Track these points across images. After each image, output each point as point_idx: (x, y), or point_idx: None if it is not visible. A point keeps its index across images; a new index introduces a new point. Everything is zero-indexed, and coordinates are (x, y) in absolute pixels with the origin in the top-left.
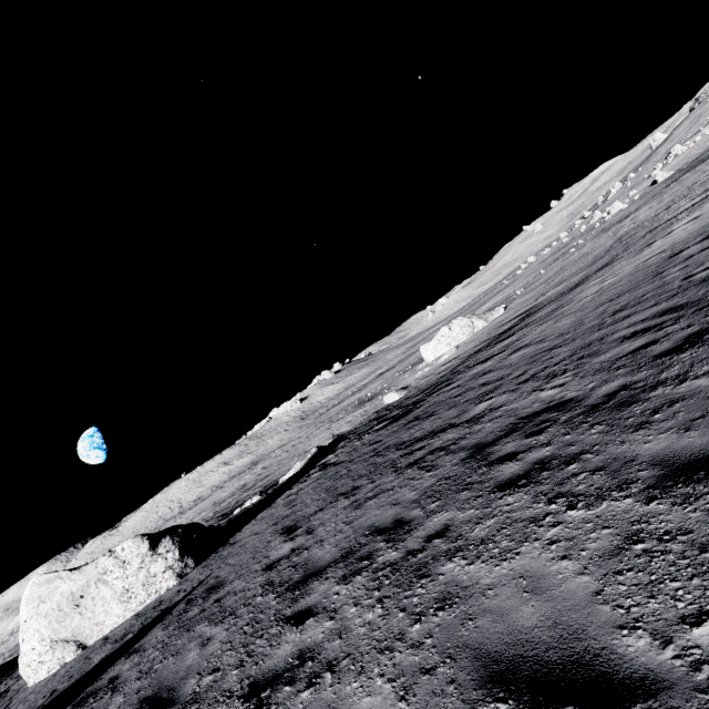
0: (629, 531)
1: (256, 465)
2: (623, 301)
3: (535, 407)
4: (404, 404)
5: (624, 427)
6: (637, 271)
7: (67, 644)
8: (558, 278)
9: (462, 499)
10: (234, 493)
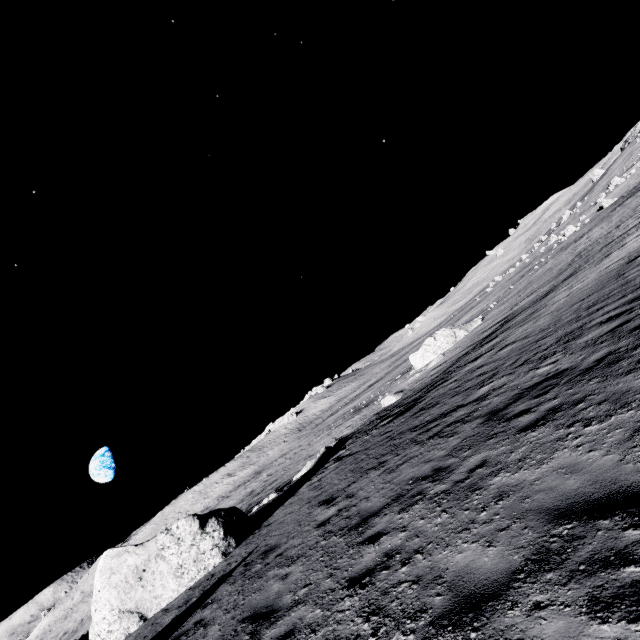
0: (636, 426)
1: (260, 474)
2: (593, 299)
3: (535, 379)
4: (404, 403)
5: (616, 375)
6: (601, 276)
7: (131, 614)
8: (528, 290)
9: (491, 443)
10: (243, 499)
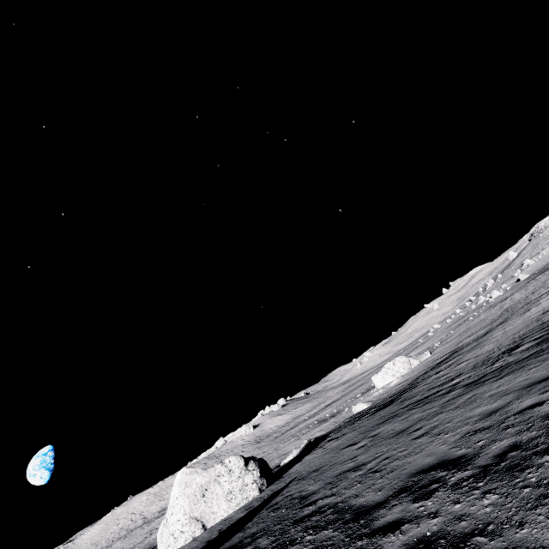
0: None
1: None
2: (522, 332)
3: (493, 369)
4: (379, 404)
5: (542, 355)
6: (525, 321)
7: (197, 521)
8: (468, 333)
9: (476, 390)
10: None
